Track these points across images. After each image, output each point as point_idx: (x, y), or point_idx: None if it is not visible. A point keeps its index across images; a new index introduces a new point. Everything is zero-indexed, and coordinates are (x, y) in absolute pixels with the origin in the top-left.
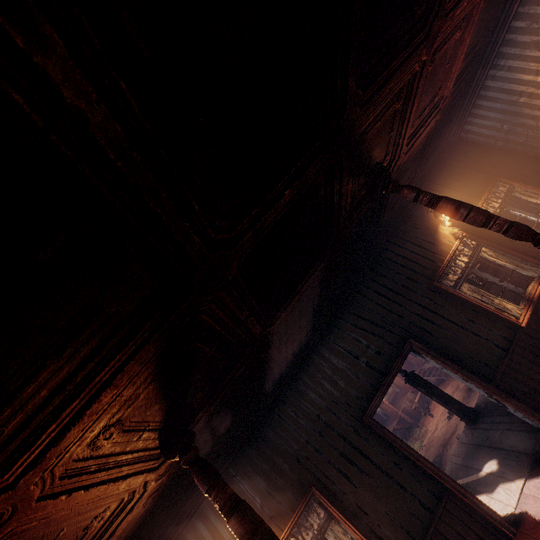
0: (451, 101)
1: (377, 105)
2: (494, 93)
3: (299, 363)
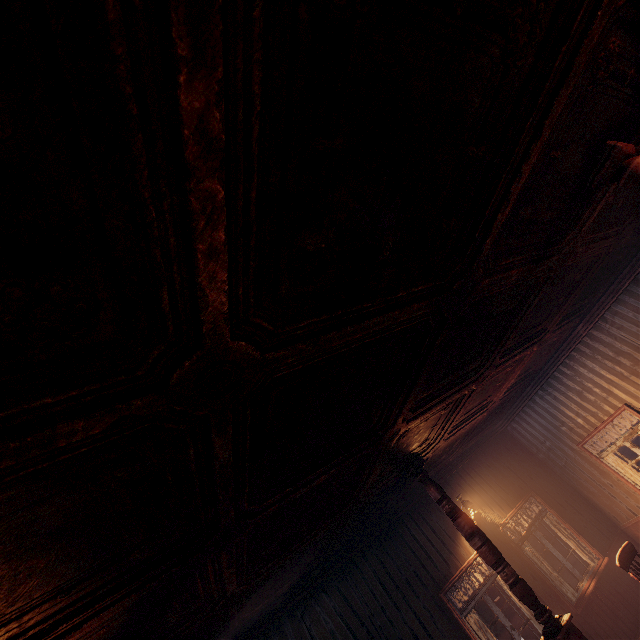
0: (500, 405)
1: (423, 421)
2: (540, 409)
3: (255, 637)
